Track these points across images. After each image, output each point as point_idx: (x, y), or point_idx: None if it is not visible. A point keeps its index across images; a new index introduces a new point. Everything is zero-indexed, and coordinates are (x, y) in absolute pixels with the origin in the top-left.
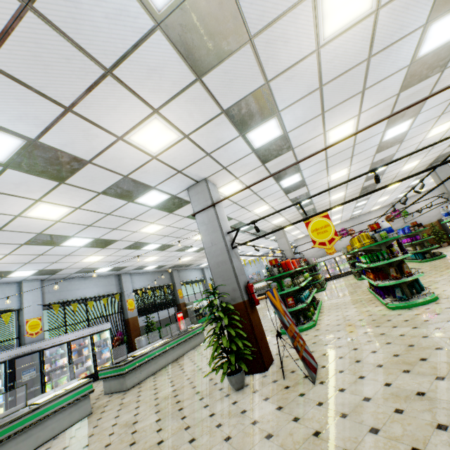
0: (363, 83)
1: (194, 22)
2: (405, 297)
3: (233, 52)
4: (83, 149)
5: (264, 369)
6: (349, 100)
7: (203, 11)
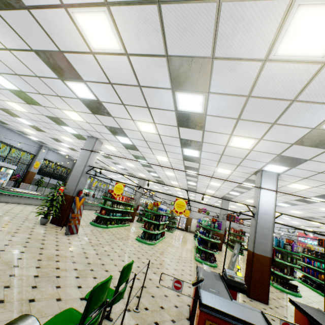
0: (164, 149)
1: (91, 104)
2: (143, 237)
3: (106, 116)
4: (42, 103)
5: (59, 225)
6: (160, 150)
7: (95, 104)
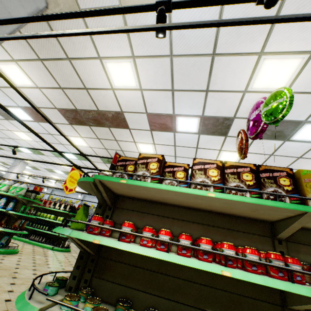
0: None
1: None
2: None
3: None
4: None
5: None
6: None
7: None
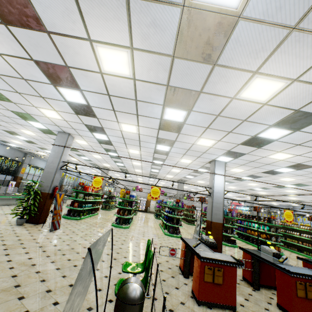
0: (139, 144)
1: (79, 107)
2: (119, 223)
3: (91, 117)
4: (14, 99)
5: (37, 223)
6: (135, 146)
7: (82, 107)
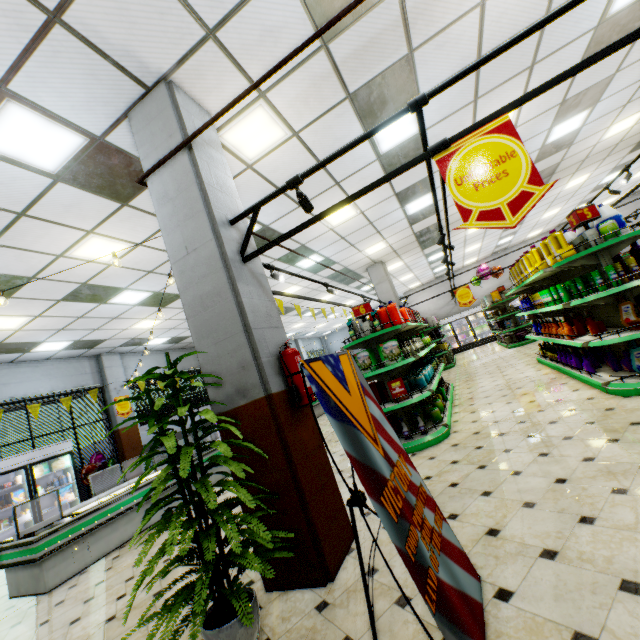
0: None
1: None
2: None
3: None
4: None
5: (323, 578)
6: None
7: None
